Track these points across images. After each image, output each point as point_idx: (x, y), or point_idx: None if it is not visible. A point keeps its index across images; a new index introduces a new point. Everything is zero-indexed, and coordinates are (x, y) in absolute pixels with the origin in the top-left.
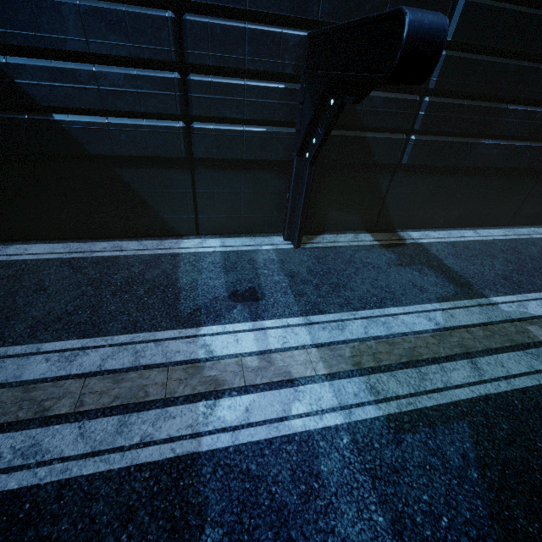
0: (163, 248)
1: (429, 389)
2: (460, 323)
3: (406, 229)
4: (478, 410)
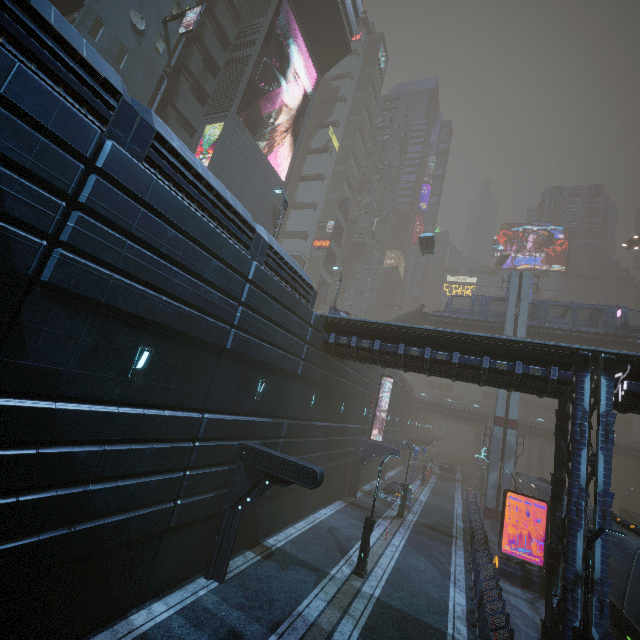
0: (123, 635)
1: (348, 637)
2: (331, 594)
3: (264, 538)
4: (365, 635)
